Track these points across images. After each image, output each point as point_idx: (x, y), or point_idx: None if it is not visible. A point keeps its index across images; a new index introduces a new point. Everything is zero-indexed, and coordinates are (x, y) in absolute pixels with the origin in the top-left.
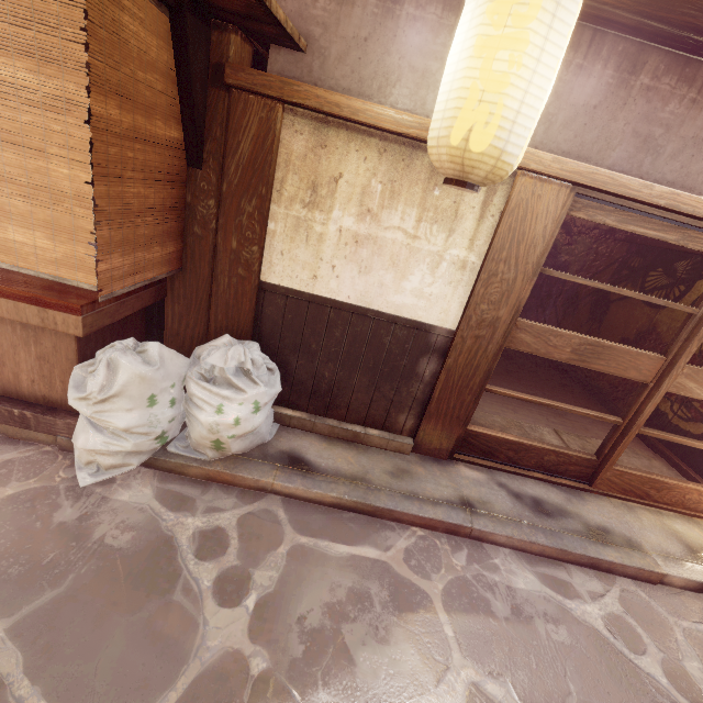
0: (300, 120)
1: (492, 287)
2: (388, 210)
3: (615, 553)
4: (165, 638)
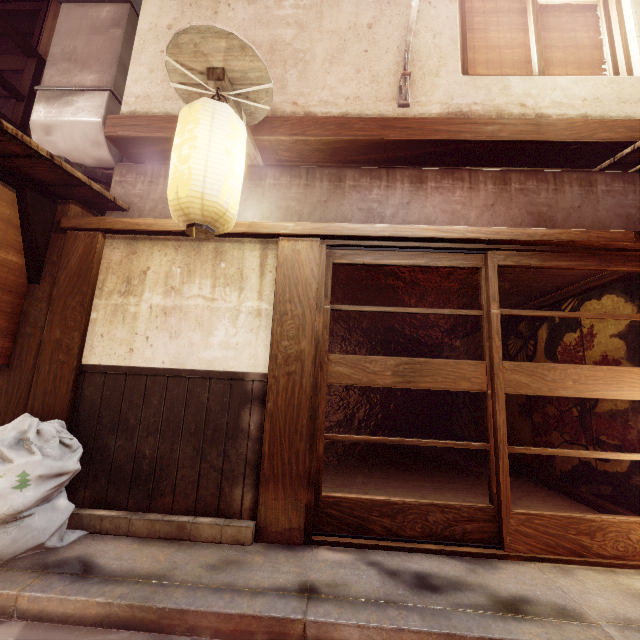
0: (117, 241)
1: (287, 324)
2: (188, 284)
3: (537, 628)
4: None
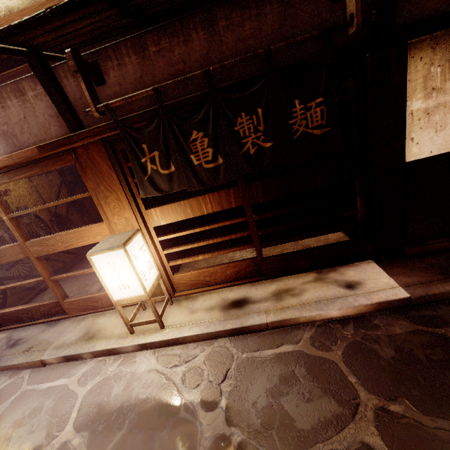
0: None
1: None
2: None
3: (23, 357)
4: None
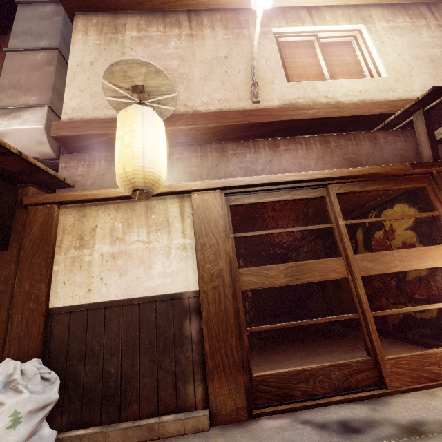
0: (69, 209)
1: (207, 252)
2: (128, 234)
3: (438, 441)
4: None
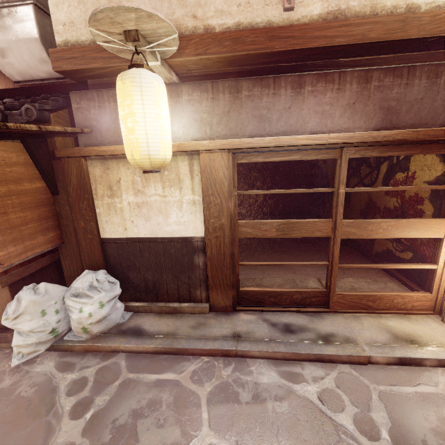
0: (94, 161)
1: (212, 209)
2: (147, 187)
3: (333, 348)
4: (35, 441)
